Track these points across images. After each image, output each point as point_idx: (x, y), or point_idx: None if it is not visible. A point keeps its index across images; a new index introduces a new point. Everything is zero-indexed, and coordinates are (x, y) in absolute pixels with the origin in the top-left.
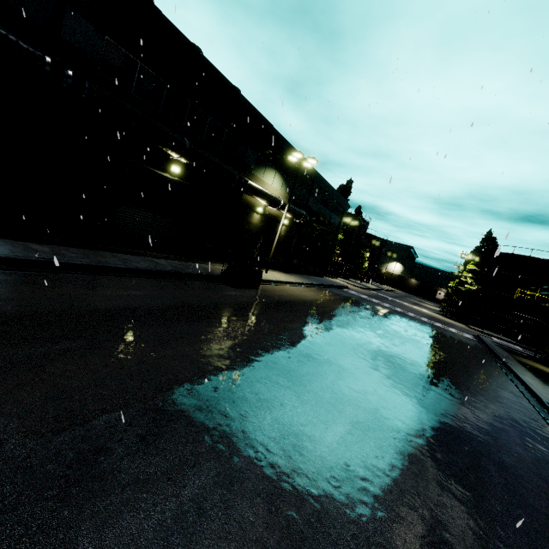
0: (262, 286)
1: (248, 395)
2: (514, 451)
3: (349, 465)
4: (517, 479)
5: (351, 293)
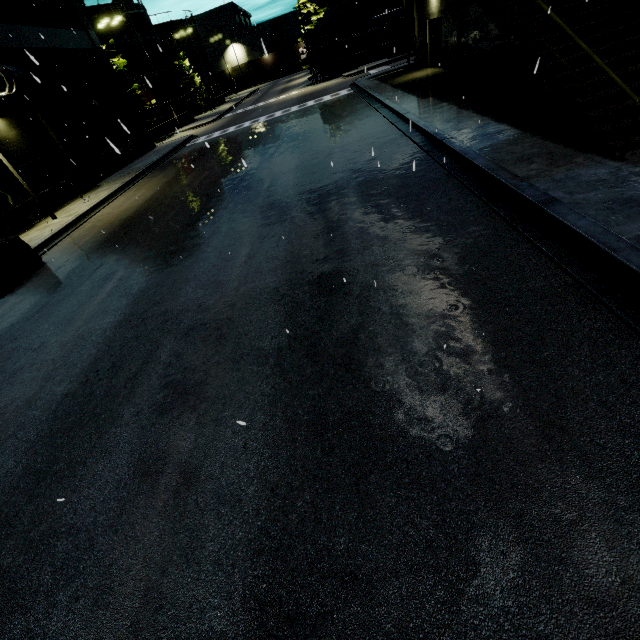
0: (54, 251)
1: (7, 560)
2: (403, 242)
3: (193, 528)
4: (409, 289)
5: (198, 144)
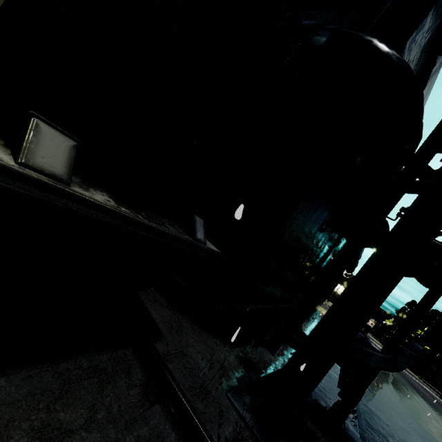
0: None
1: None
2: None
3: None
4: None
5: None
